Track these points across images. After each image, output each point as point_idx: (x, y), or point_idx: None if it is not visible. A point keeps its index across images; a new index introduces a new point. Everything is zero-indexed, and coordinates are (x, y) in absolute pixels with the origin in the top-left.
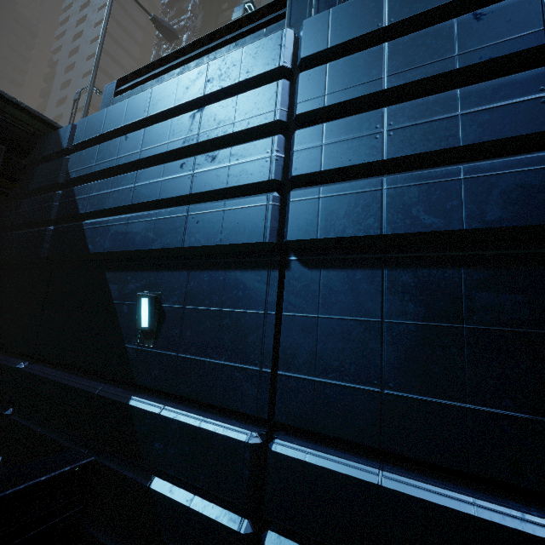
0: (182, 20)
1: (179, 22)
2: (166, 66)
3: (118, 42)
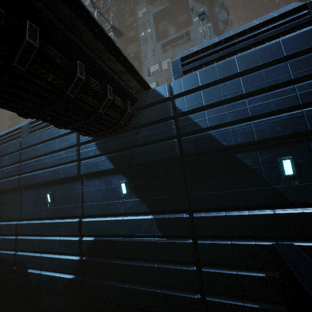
0: (106, 26)
1: (104, 27)
2: (221, 47)
3: None
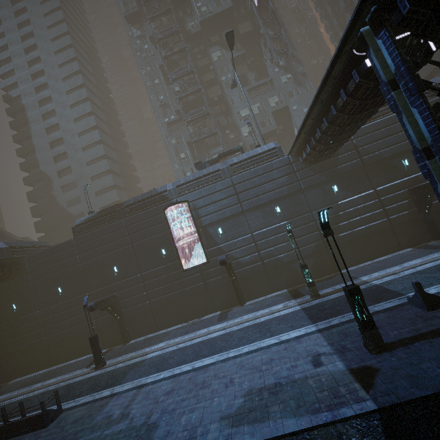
0: (184, 68)
1: (181, 69)
2: None
3: (85, 77)
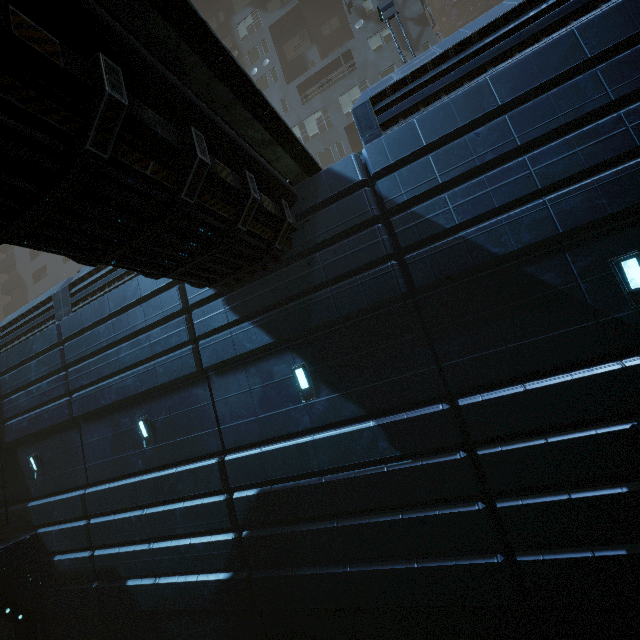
0: None
1: None
2: (451, 62)
3: None
